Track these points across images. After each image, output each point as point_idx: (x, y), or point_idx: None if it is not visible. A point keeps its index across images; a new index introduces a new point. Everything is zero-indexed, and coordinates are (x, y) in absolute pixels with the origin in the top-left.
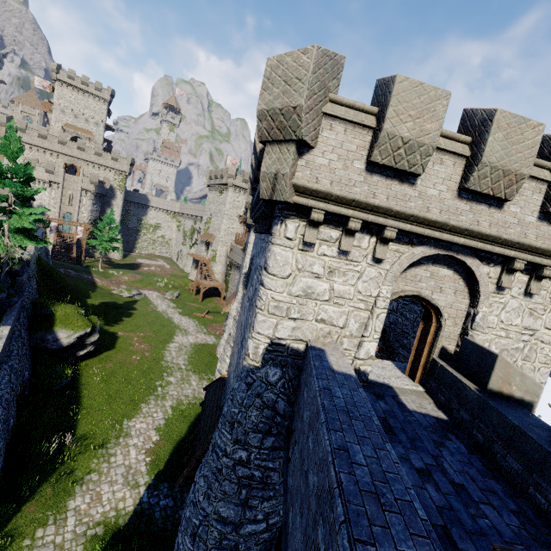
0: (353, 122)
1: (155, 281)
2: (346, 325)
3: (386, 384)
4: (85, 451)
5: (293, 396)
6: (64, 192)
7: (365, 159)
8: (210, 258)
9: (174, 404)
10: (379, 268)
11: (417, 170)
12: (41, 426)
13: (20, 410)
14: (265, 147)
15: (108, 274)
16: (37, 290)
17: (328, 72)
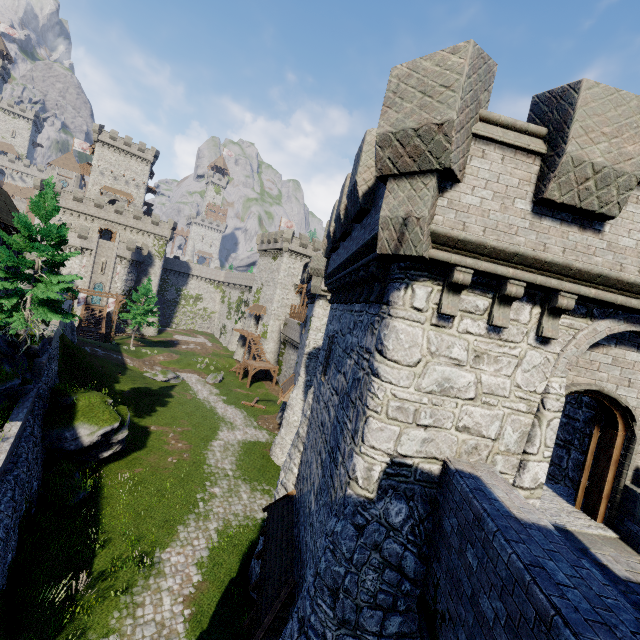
0: (514, 147)
1: (195, 361)
2: (500, 436)
3: (561, 526)
4: (103, 599)
5: (426, 547)
6: (96, 259)
7: (531, 197)
8: (260, 334)
9: (220, 526)
10: (545, 351)
11: (610, 211)
12: (48, 560)
13: (22, 536)
14: (387, 183)
15: (140, 353)
16: (57, 373)
17: (481, 80)
